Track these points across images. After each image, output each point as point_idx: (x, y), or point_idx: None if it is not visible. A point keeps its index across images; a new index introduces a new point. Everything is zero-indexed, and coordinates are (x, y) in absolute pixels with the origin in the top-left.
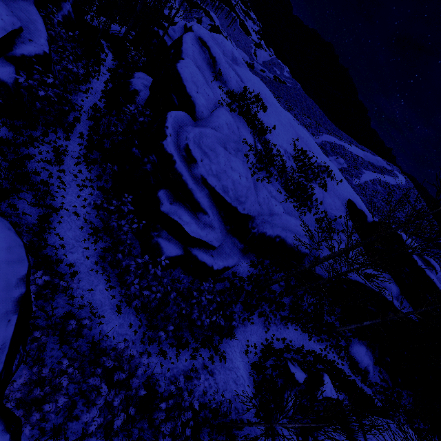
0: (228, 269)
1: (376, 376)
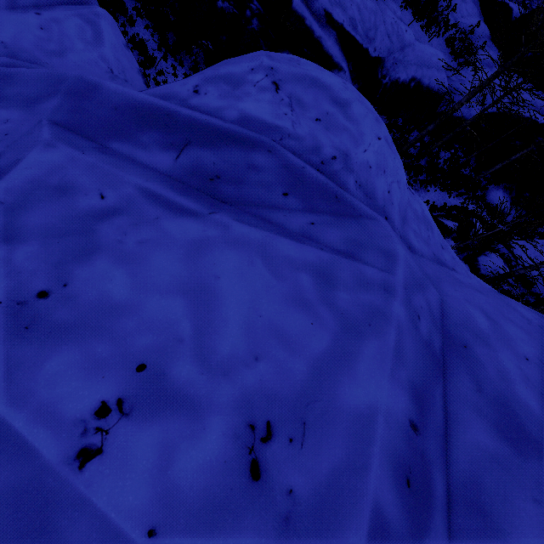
0: None
1: (512, 216)
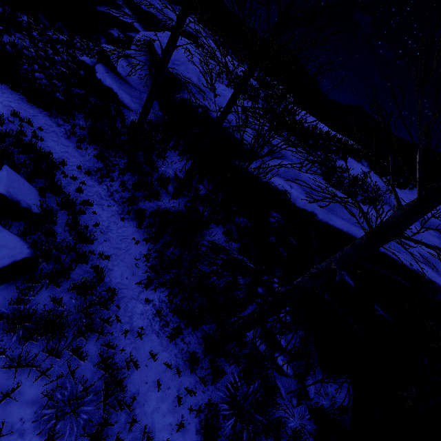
0: (117, 100)
1: None
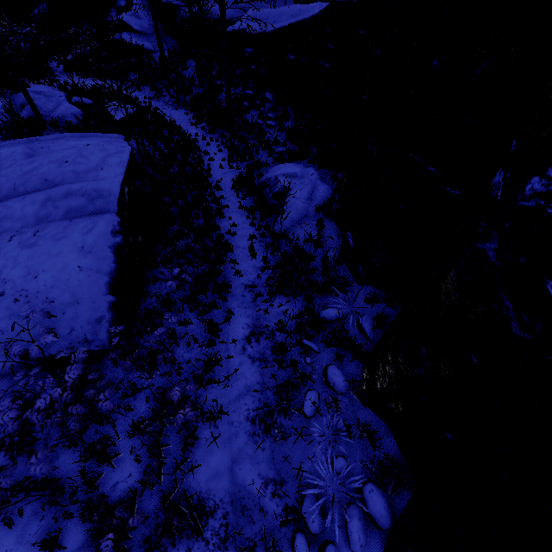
0: (145, 51)
1: (303, 231)
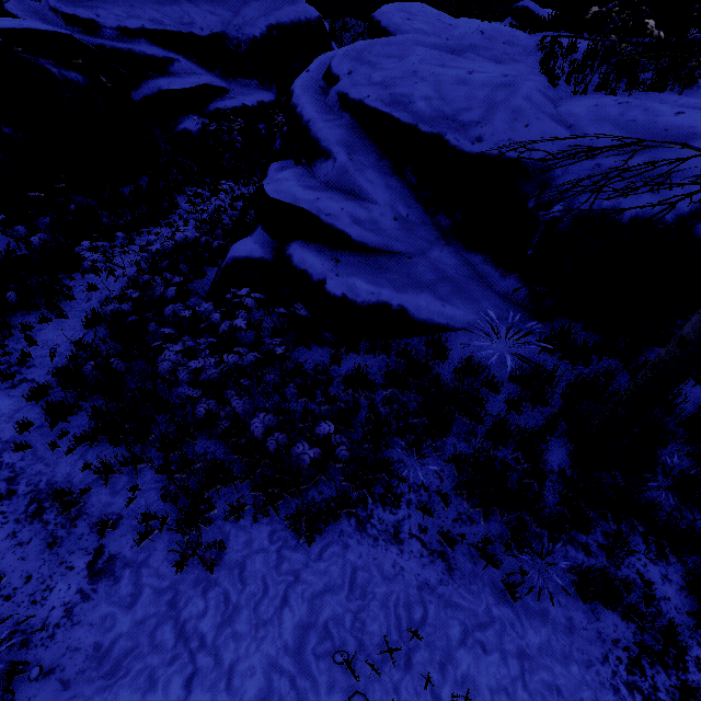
0: (411, 323)
1: None
